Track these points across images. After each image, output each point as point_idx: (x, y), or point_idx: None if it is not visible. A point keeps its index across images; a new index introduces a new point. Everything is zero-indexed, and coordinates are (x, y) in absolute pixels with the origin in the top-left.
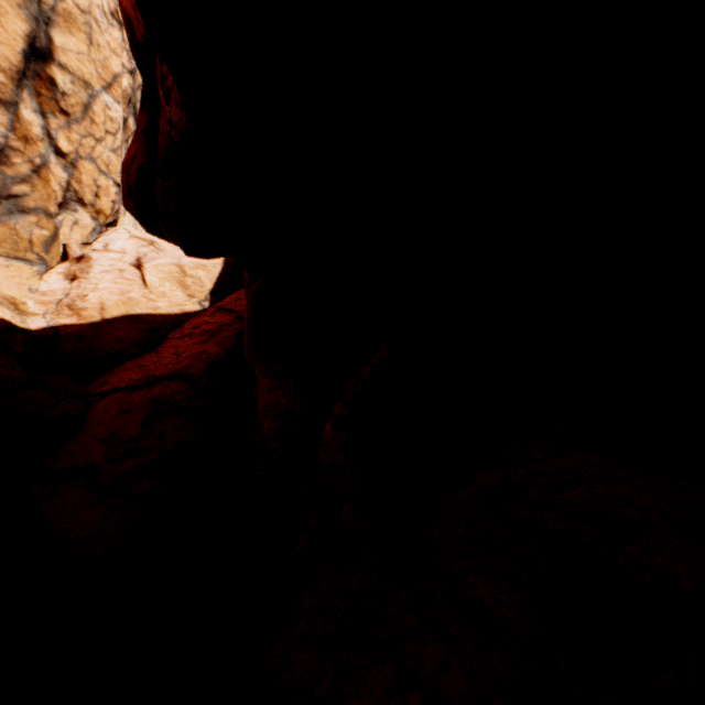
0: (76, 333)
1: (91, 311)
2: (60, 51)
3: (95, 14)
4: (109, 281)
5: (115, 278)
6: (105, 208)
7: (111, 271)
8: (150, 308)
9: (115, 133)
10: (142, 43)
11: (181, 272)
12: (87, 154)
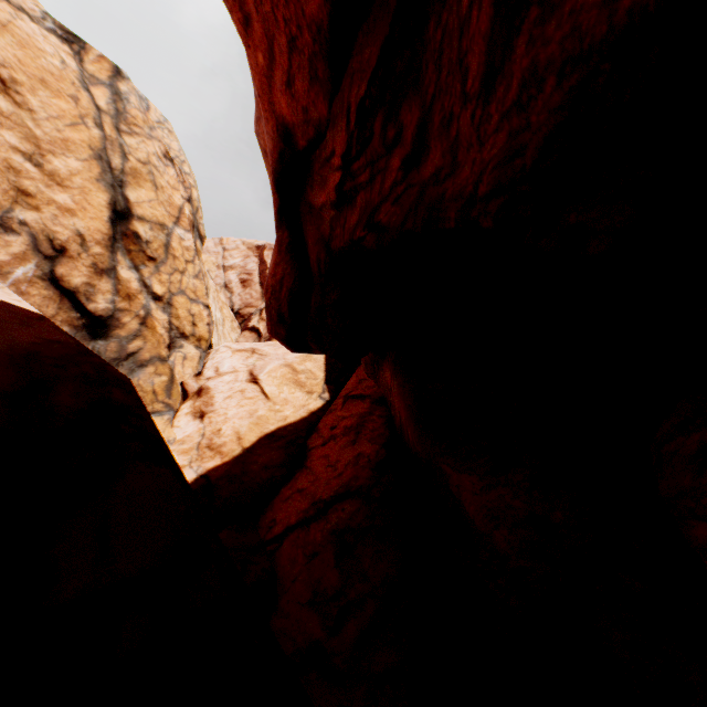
0: (225, 474)
1: (230, 444)
2: (135, 206)
3: (153, 162)
4: (235, 406)
5: (238, 401)
6: (203, 333)
7: (233, 395)
8: (279, 421)
9: (192, 260)
10: (300, 150)
11: (292, 371)
12: (177, 289)
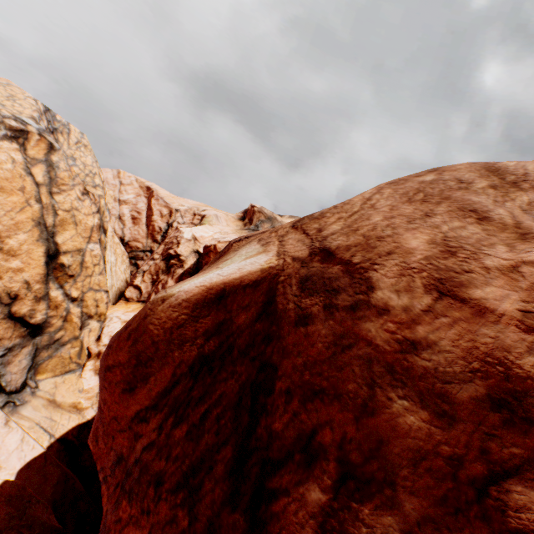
0: None
1: None
2: (62, 245)
3: (75, 206)
4: None
5: None
6: (103, 310)
7: None
8: None
9: (99, 263)
10: None
11: None
12: (87, 288)
